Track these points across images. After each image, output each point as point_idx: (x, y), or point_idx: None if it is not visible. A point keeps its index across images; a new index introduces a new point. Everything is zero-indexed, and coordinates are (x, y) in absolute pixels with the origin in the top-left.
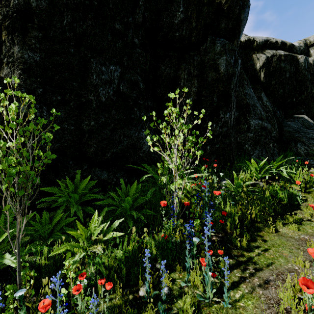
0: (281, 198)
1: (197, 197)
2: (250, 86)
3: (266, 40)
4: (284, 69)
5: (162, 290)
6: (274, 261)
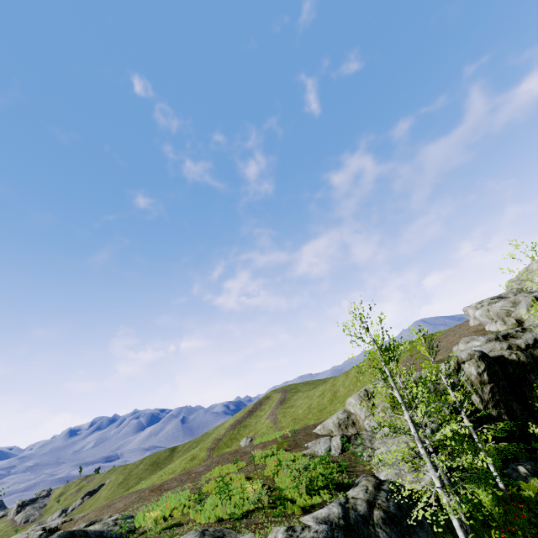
0: None
1: None
2: None
3: (534, 339)
4: None
5: None
6: None
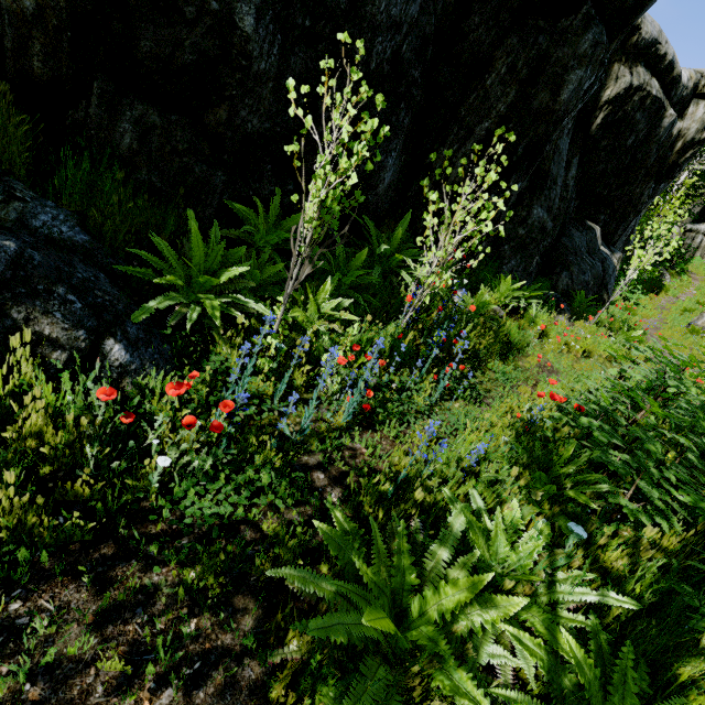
0: (512, 339)
1: (442, 305)
2: (571, 135)
3: (654, 40)
4: (633, 127)
5: (409, 382)
6: (489, 391)
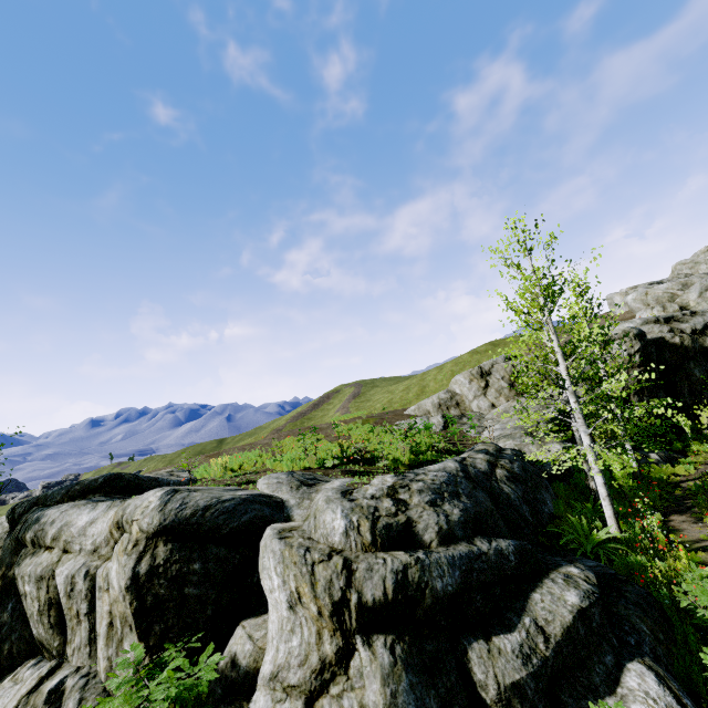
0: None
1: None
2: (707, 362)
3: (704, 325)
4: None
5: None
6: None
